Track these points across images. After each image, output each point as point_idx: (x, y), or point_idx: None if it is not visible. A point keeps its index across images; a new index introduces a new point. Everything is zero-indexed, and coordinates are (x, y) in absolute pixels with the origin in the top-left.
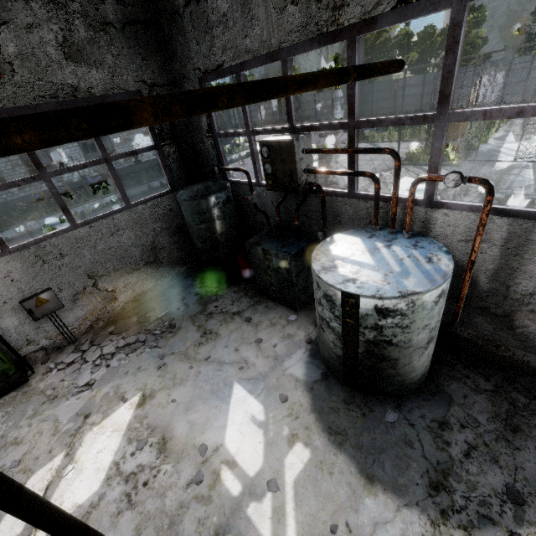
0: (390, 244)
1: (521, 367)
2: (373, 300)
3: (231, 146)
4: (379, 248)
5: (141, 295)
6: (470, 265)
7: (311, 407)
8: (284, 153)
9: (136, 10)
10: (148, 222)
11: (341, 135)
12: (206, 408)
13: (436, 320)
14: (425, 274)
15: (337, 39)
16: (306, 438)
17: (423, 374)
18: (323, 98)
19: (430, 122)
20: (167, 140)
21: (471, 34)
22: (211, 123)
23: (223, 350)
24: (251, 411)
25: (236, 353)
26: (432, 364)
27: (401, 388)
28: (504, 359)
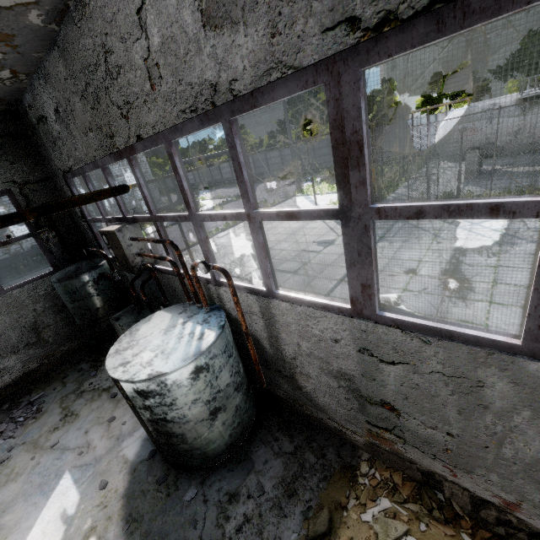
0: (188, 321)
1: (321, 424)
2: (129, 384)
3: (184, 205)
4: (177, 325)
5: (23, 377)
6: (245, 336)
7: (125, 492)
8: (114, 241)
9: (2, 127)
10: (27, 304)
11: (285, 189)
12: (24, 506)
13: (211, 392)
14: (185, 352)
15: (122, 157)
16: (102, 530)
17: (232, 443)
18: (273, 156)
19: (189, 220)
20: (46, 227)
21: (388, 100)
22: (82, 210)
23: (73, 434)
24: (66, 504)
25: (84, 436)
26: (253, 429)
27: (207, 460)
28: (310, 417)
